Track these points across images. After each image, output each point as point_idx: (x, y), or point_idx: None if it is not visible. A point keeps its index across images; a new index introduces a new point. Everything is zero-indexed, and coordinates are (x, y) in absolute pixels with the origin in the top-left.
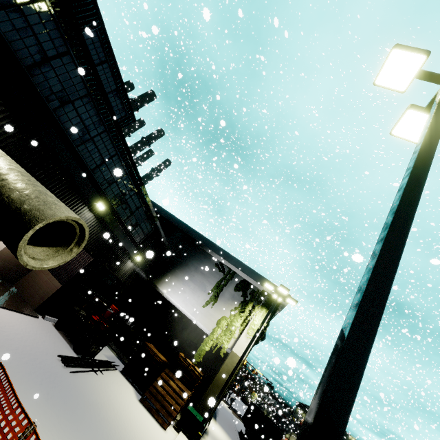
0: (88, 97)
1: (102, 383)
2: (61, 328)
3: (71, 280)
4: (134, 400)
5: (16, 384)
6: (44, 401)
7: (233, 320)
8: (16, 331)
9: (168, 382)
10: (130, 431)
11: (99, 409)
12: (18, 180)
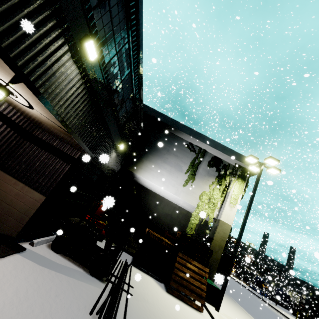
0: None
1: (141, 303)
2: (62, 251)
3: (56, 186)
4: (165, 296)
5: None
6: None
7: (214, 194)
8: None
9: (186, 265)
10: None
11: None
12: None
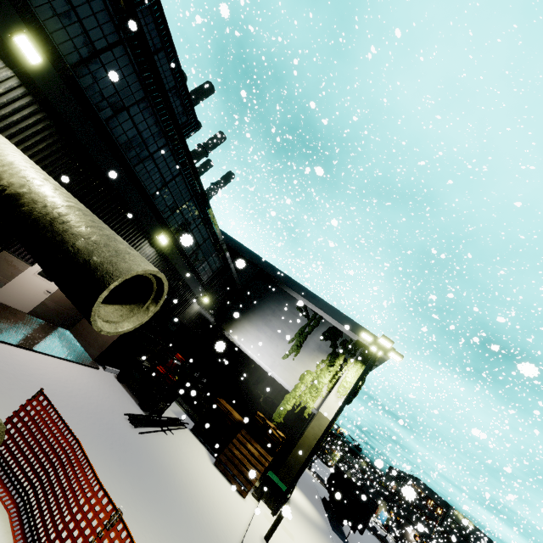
0: (145, 101)
1: (173, 444)
2: (124, 381)
3: None
4: (208, 463)
5: (86, 449)
6: (117, 468)
7: (320, 376)
8: (78, 386)
9: (246, 445)
10: (208, 500)
11: (173, 475)
12: (81, 222)
